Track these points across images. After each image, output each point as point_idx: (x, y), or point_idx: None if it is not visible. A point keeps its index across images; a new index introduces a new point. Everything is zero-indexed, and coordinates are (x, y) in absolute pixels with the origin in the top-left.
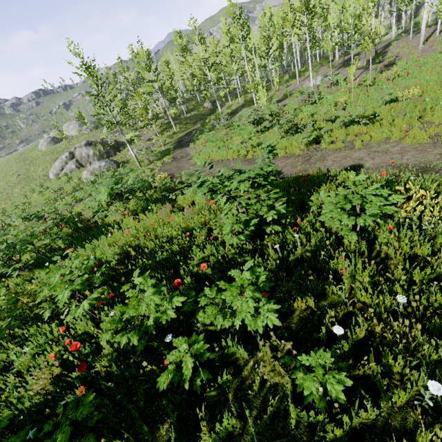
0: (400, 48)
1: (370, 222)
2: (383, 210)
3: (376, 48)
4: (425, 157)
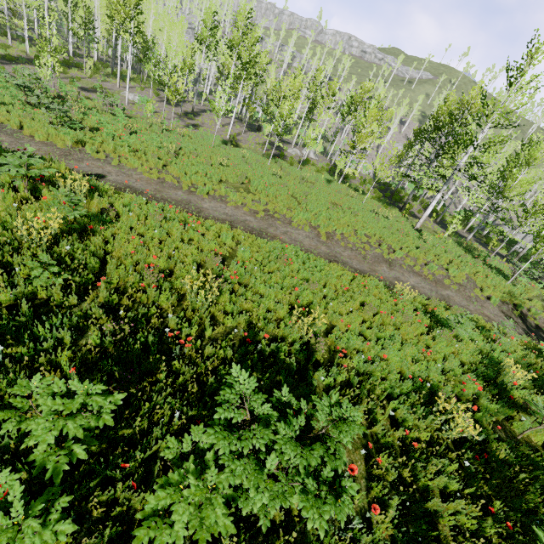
0: (209, 119)
1: (24, 172)
2: (40, 172)
3: (194, 106)
4: (147, 187)
